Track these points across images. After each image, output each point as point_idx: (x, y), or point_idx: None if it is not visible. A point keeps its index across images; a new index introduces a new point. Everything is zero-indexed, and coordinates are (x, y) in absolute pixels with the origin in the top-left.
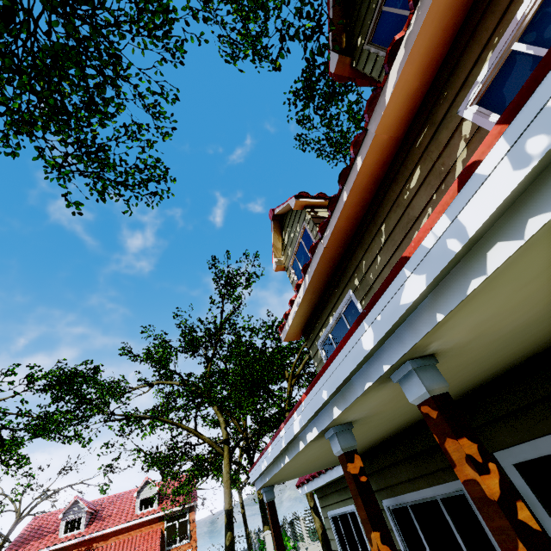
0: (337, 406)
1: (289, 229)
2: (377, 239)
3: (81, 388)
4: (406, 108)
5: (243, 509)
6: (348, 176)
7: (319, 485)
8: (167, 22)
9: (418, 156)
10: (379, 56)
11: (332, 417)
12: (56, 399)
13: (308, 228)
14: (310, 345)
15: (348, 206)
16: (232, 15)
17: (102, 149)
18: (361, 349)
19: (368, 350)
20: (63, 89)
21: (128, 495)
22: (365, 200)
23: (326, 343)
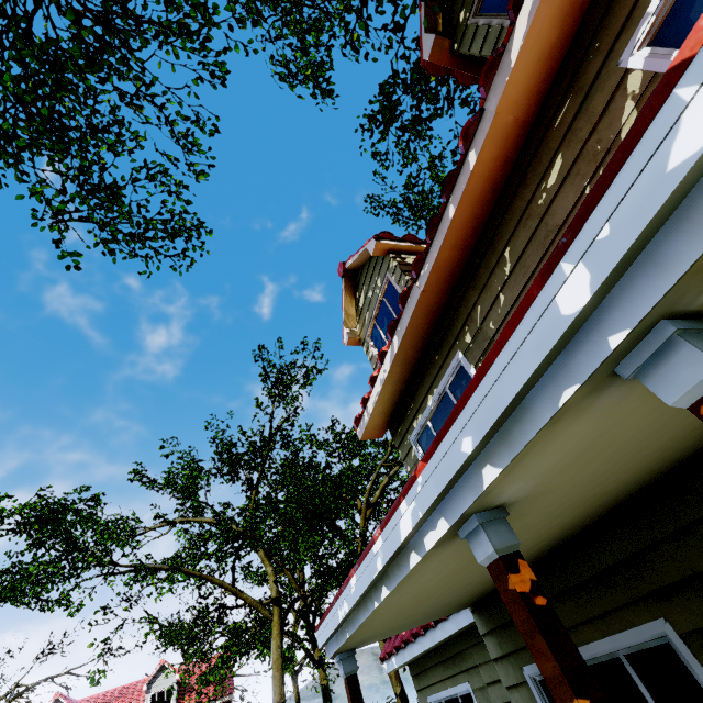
0: (491, 463)
1: (366, 286)
2: (498, 271)
3: (71, 527)
4: (539, 75)
5: (298, 702)
6: (455, 183)
7: (416, 654)
8: (205, 25)
9: (559, 140)
10: (491, 26)
11: (481, 488)
12: (34, 543)
13: (394, 279)
14: (399, 443)
15: (455, 226)
16: (289, 27)
17: (112, 186)
18: (555, 320)
19: (577, 312)
20: (62, 104)
21: (135, 688)
22: (479, 218)
23: (423, 435)
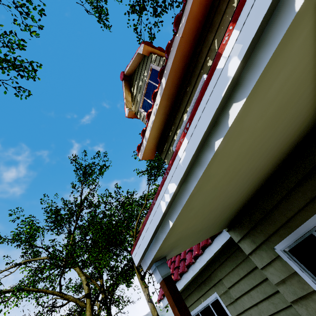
0: None
1: (137, 81)
2: (228, 10)
3: None
4: None
5: None
6: None
7: (182, 286)
8: None
9: None
10: None
11: None
12: None
13: (155, 64)
14: (165, 155)
15: None
16: None
17: None
18: None
19: None
20: None
21: None
22: None
23: None
